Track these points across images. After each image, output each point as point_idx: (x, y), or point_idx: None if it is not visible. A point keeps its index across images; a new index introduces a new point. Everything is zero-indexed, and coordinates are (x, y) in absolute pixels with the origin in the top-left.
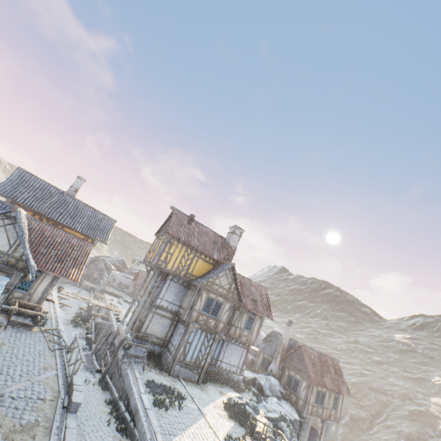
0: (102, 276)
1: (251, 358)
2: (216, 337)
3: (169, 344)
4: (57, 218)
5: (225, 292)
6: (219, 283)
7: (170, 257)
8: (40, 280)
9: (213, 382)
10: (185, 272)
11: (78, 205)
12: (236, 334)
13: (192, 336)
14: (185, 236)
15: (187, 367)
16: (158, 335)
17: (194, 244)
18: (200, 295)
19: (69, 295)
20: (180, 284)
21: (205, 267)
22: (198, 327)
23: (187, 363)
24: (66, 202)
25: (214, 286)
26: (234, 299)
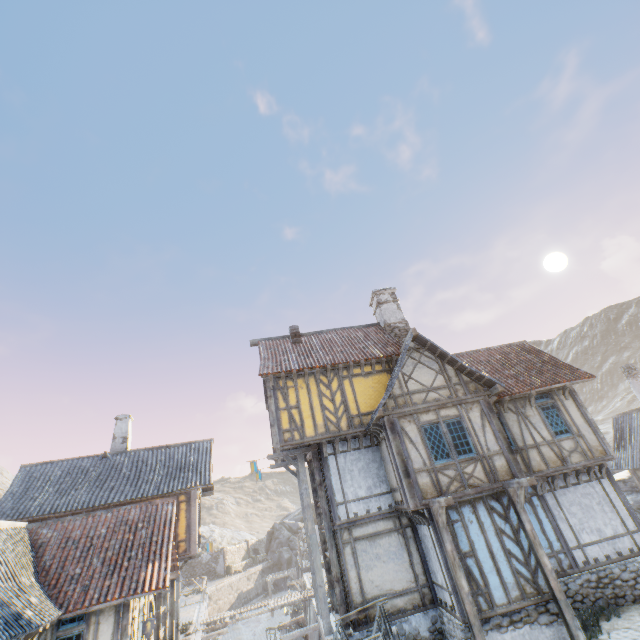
0: (295, 550)
1: (630, 502)
2: (513, 495)
3: (435, 590)
4: (107, 500)
5: (446, 393)
6: (419, 386)
7: (298, 413)
8: (91, 637)
9: (613, 613)
10: (346, 419)
11: (138, 458)
12: (550, 462)
13: (461, 534)
14: (297, 361)
15: (517, 621)
16: (396, 586)
17: (323, 361)
18: (401, 434)
19: (226, 621)
20: (358, 448)
21: (376, 385)
22: (450, 500)
23: (507, 610)
24: (116, 467)
25: (414, 398)
26: (475, 392)
